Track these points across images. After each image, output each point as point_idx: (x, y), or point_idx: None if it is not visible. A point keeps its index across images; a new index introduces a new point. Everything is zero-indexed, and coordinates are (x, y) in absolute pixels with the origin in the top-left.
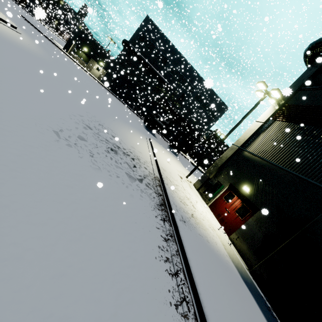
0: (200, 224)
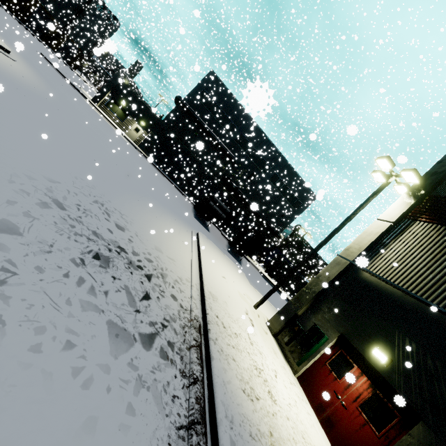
0: None
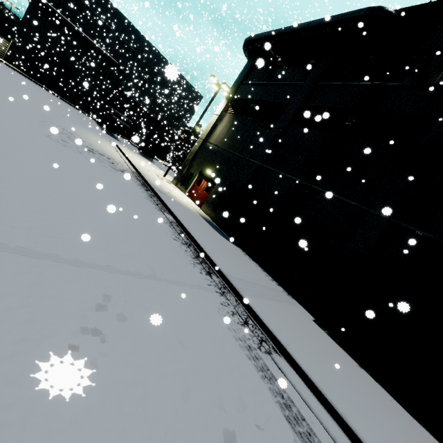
0: (175, 197)
